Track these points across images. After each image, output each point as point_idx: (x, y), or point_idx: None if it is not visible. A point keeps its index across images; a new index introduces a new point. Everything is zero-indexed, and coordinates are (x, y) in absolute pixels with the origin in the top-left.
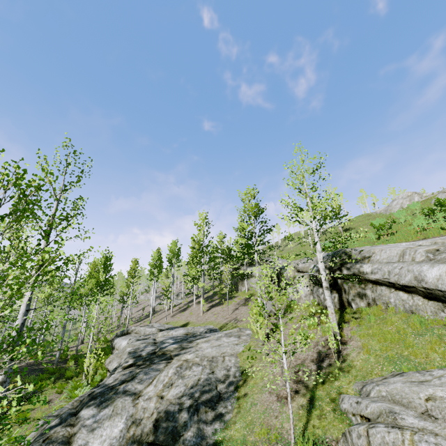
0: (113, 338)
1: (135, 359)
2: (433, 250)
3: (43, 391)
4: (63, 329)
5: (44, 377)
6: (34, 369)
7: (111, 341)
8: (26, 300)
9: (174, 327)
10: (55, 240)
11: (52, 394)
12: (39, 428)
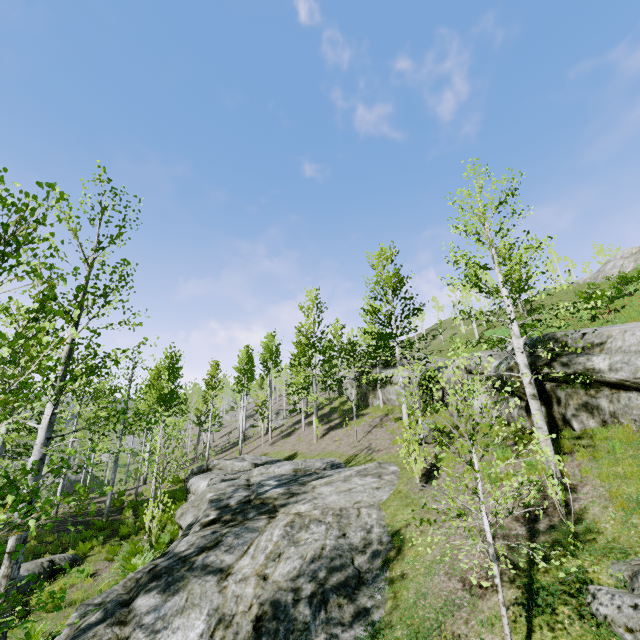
0: (187, 476)
1: (220, 512)
2: None
3: (87, 557)
4: (115, 464)
5: (90, 535)
6: (76, 522)
7: (185, 481)
8: (46, 422)
9: (275, 460)
10: (64, 312)
11: (100, 561)
12: (72, 626)
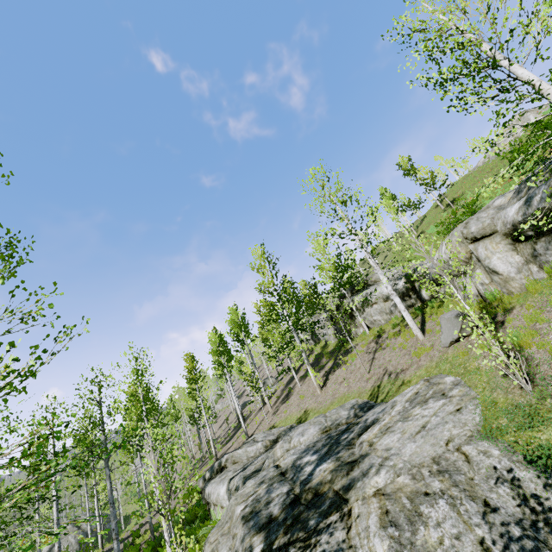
0: (201, 486)
1: (265, 534)
2: None
3: None
4: (111, 510)
5: None
6: None
7: (201, 492)
8: None
9: (288, 428)
10: None
11: None
12: None
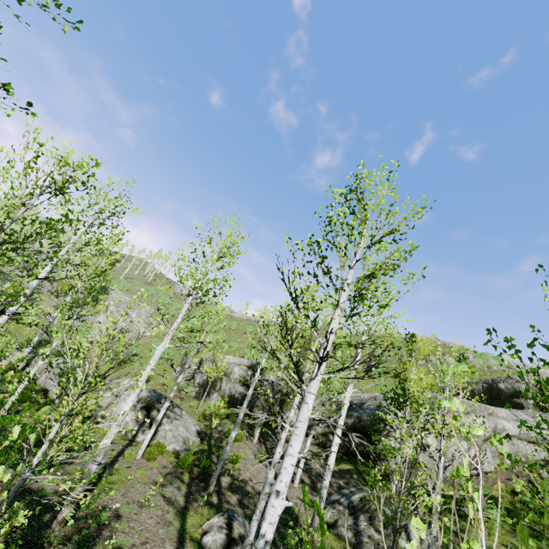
0: None
1: None
2: (121, 301)
3: None
4: None
5: None
6: None
7: None
8: None
9: None
10: None
11: None
12: None
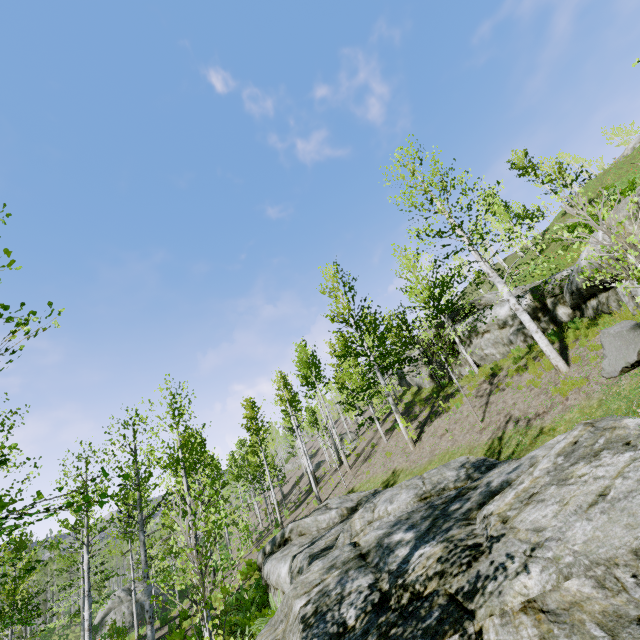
0: (260, 561)
1: None
2: None
3: None
4: (145, 586)
5: None
6: None
7: (260, 569)
8: None
9: (370, 493)
10: None
11: None
12: None
